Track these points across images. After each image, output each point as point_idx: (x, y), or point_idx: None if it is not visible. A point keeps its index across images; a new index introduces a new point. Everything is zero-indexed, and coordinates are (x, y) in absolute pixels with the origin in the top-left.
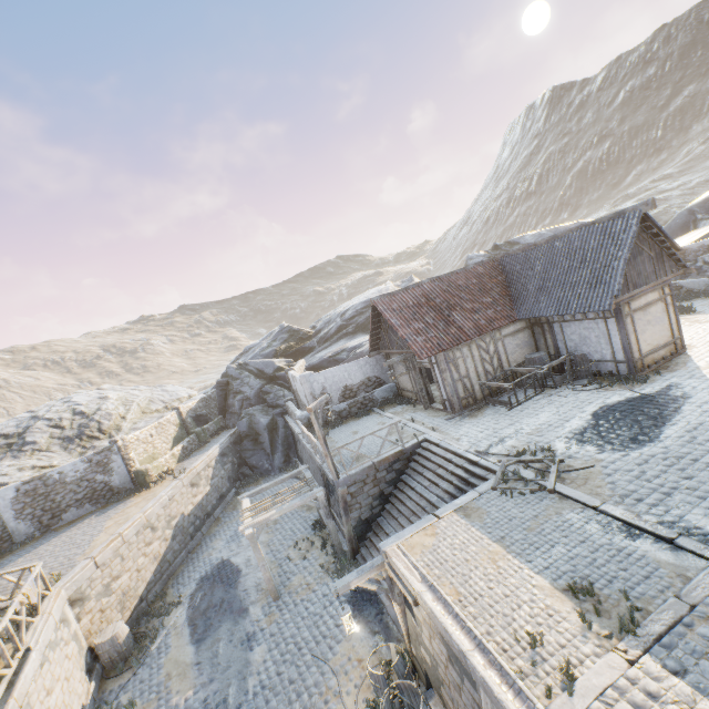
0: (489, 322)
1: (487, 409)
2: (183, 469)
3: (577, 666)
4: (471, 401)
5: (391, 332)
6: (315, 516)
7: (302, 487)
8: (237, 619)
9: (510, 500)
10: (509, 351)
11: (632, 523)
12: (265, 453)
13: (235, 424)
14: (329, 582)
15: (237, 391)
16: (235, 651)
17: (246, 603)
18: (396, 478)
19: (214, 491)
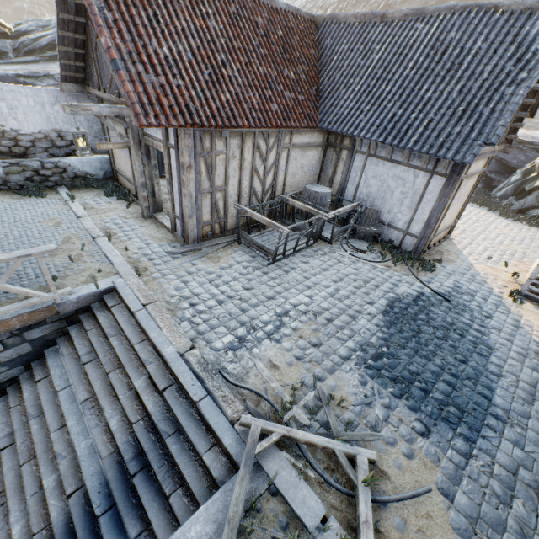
0: (283, 112)
1: (238, 250)
2: None
3: None
4: (217, 230)
5: (103, 49)
6: None
7: None
8: None
9: None
10: (290, 171)
11: None
12: None
13: None
14: None
15: None
16: None
17: None
18: (31, 352)
19: None
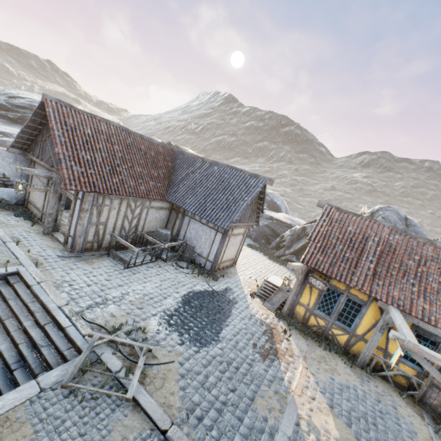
0: (147, 191)
1: (107, 260)
2: None
3: None
4: (96, 246)
5: (50, 143)
6: None
7: None
8: None
9: (77, 406)
10: (148, 219)
11: None
12: None
13: None
14: None
15: None
16: None
17: None
18: None
19: None
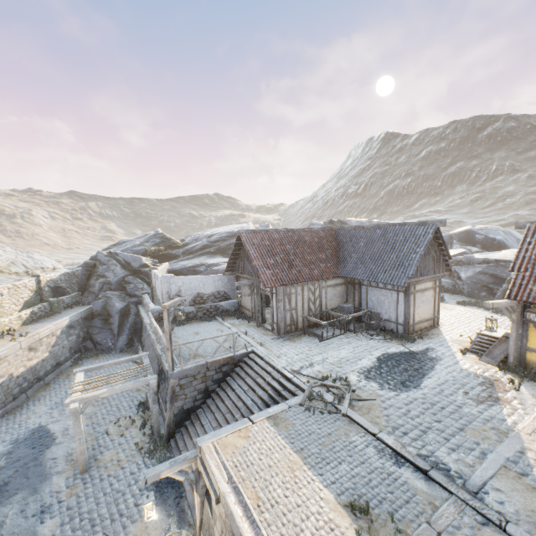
0: (320, 273)
1: (304, 337)
2: (25, 332)
3: None
4: (293, 328)
5: (247, 261)
6: (142, 397)
7: (138, 372)
8: (37, 488)
9: (312, 416)
10: (328, 298)
11: (399, 452)
12: (111, 333)
13: (91, 302)
14: (140, 461)
15: (101, 275)
16: (24, 523)
17: (51, 472)
18: (221, 378)
19: (52, 358)
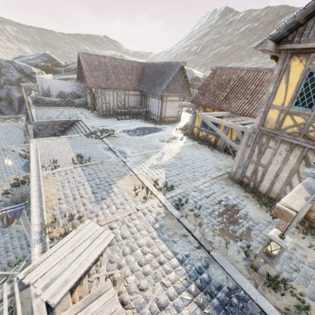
0: (125, 86)
1: (111, 118)
2: None
3: (61, 167)
4: (108, 114)
5: None
6: None
7: (16, 121)
8: None
9: (87, 139)
10: (130, 101)
11: (111, 148)
12: (14, 111)
13: None
14: (20, 159)
15: (3, 74)
16: None
17: None
18: (63, 130)
19: None
